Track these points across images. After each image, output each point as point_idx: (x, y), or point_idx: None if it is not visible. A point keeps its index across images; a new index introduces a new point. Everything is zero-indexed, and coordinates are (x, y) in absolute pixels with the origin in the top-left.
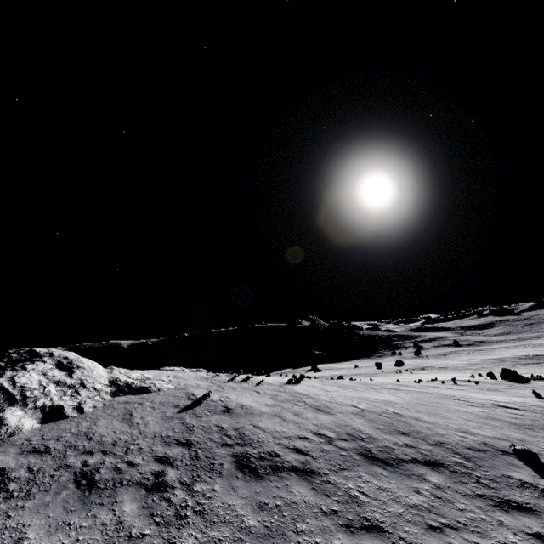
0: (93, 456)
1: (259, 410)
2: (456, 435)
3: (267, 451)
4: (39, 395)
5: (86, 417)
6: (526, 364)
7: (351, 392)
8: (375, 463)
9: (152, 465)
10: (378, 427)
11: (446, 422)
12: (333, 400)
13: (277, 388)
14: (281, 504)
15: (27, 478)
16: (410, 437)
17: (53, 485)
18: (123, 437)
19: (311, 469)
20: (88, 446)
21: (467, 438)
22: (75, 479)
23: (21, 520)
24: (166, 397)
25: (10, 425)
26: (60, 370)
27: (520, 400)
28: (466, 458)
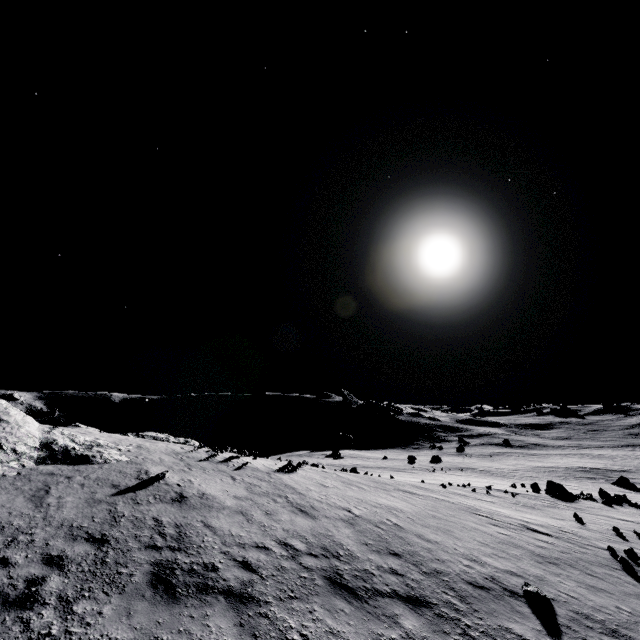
0: None
1: (222, 503)
2: (461, 563)
3: (203, 562)
4: None
5: None
6: (580, 477)
7: (354, 490)
8: (340, 593)
9: (34, 567)
10: (366, 542)
11: (455, 544)
12: (325, 499)
13: (261, 476)
14: None
15: None
16: (401, 560)
17: None
18: (18, 521)
19: (250, 594)
20: None
21: (472, 568)
22: None
23: None
24: (108, 472)
25: None
26: None
27: (556, 524)
28: (461, 597)
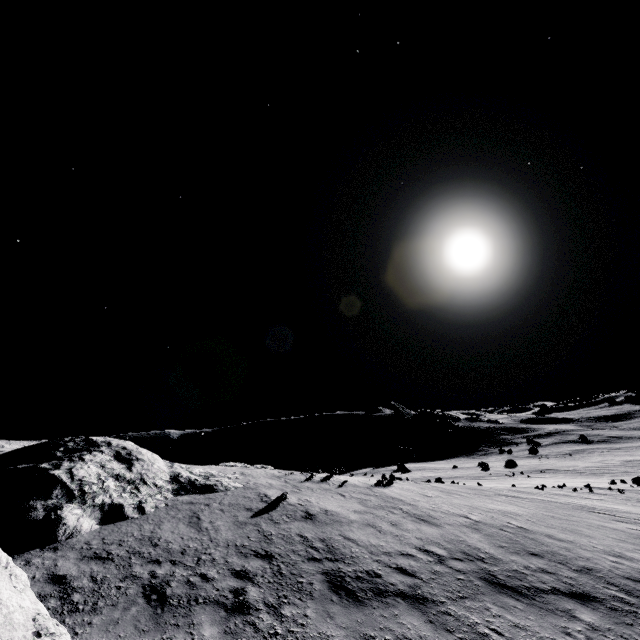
0: (160, 565)
1: (347, 518)
2: (607, 560)
3: (364, 570)
4: (98, 491)
5: (148, 519)
6: None
7: (457, 498)
8: (504, 592)
9: (229, 580)
10: (500, 545)
11: (590, 542)
12: (437, 508)
13: (365, 491)
14: (392, 638)
15: (91, 589)
16: (544, 559)
17: (120, 599)
18: (192, 544)
19: (423, 595)
20: (154, 554)
21: (622, 564)
22: (144, 593)
23: (90, 639)
24: (235, 498)
25: (68, 525)
26: (119, 462)
27: None
28: (626, 591)
